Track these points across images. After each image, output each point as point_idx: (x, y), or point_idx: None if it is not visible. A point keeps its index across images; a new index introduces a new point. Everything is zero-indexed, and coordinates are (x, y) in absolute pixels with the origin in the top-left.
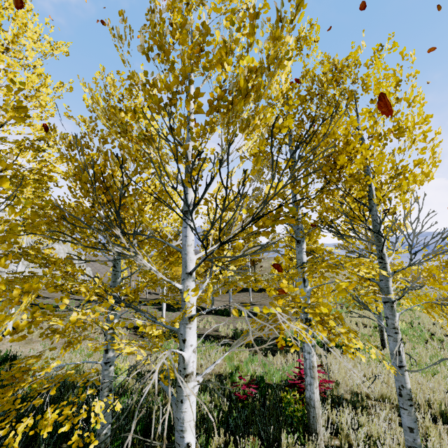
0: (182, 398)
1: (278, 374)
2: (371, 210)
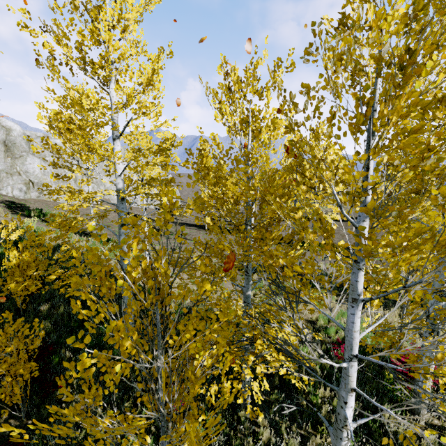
0: (341, 437)
1: None
2: None
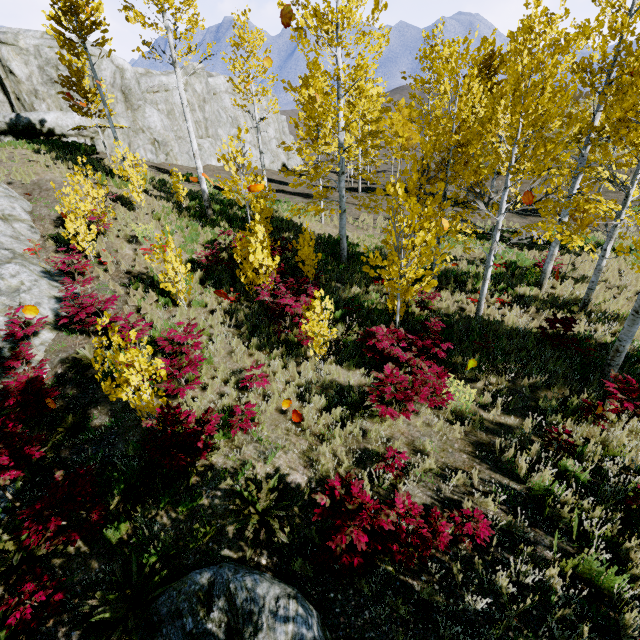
0: (491, 254)
1: (529, 261)
2: (639, 162)
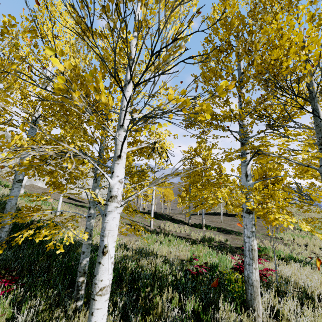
0: (106, 213)
1: (230, 266)
2: (311, 102)
